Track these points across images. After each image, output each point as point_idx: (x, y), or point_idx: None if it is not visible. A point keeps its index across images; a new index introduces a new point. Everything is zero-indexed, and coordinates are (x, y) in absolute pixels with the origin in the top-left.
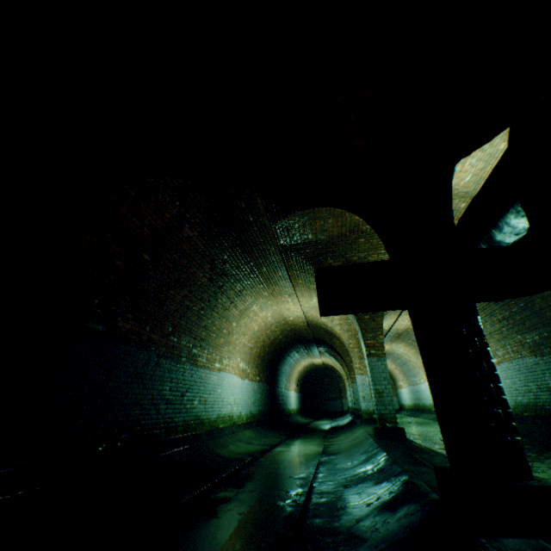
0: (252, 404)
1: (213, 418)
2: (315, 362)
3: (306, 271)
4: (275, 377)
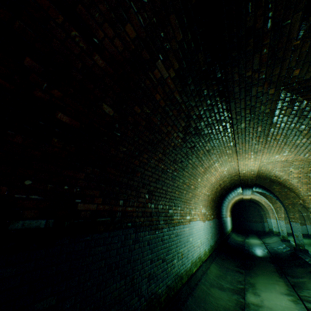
0: (210, 238)
1: (188, 267)
2: (244, 197)
3: (299, 123)
4: (220, 211)
